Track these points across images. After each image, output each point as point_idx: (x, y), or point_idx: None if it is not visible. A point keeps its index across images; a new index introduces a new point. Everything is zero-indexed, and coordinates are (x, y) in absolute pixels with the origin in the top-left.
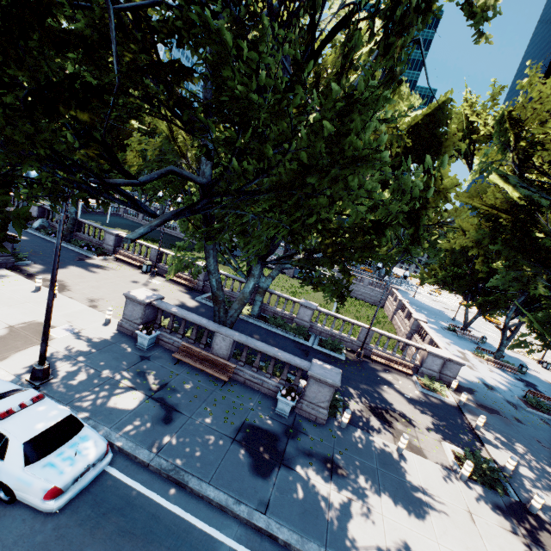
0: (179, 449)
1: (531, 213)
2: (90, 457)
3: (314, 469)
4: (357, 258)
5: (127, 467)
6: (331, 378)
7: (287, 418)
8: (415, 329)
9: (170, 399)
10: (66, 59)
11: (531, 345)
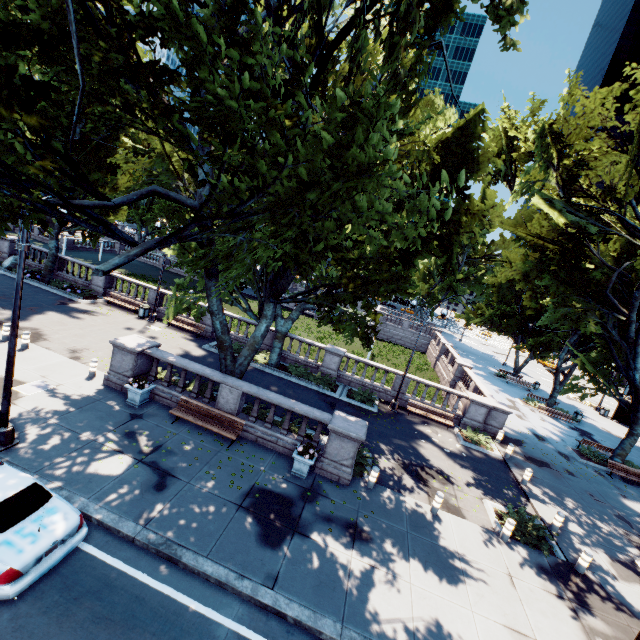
0: (172, 520)
1: (580, 242)
2: (58, 532)
3: (334, 536)
4: (382, 293)
5: (108, 544)
6: (355, 431)
7: (305, 480)
8: (459, 376)
9: (165, 462)
10: (18, 57)
11: (584, 389)
